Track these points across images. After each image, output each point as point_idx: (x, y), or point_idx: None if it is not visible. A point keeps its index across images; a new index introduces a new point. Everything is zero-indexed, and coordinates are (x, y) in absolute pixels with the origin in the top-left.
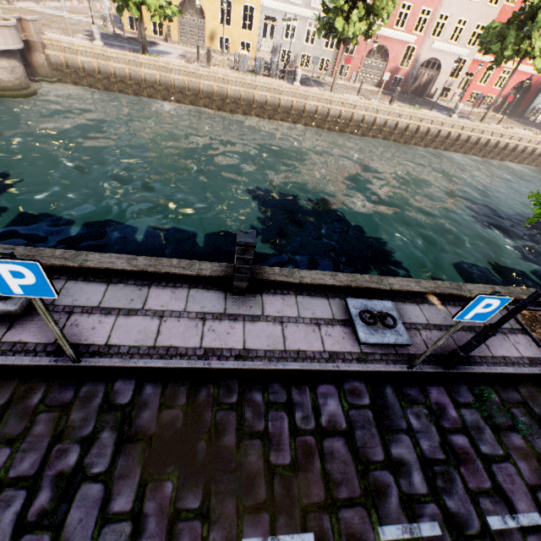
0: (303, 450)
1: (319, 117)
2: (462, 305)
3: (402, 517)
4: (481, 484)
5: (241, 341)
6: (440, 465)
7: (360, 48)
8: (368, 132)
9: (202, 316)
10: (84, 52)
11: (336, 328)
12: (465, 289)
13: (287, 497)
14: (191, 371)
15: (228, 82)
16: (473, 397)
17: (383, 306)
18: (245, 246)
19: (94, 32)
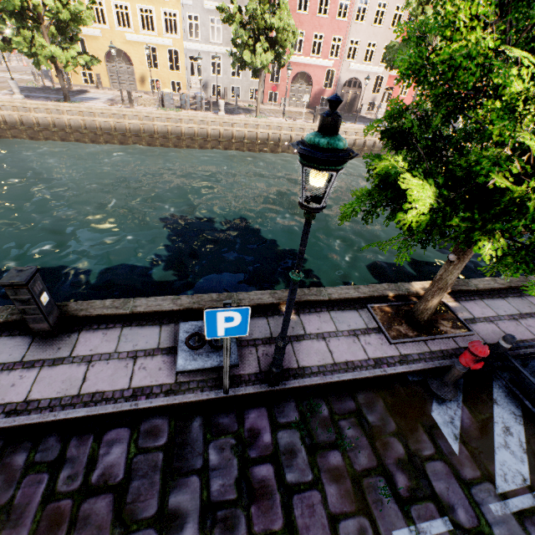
0: (49, 521)
1: (248, 141)
2: (319, 311)
3: None
4: (270, 525)
5: (25, 391)
6: (227, 508)
7: (284, 76)
8: None
9: None
10: (3, 106)
11: (155, 358)
12: (325, 293)
13: None
14: None
15: (153, 119)
16: (299, 415)
17: None
18: (13, 286)
19: (12, 87)
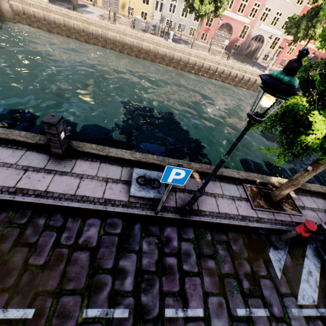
0: (56, 257)
1: (182, 63)
2: (214, 180)
3: (105, 304)
4: (172, 288)
5: (46, 186)
6: (150, 274)
7: (215, 23)
8: (213, 76)
9: (26, 168)
10: (35, 5)
11: (118, 185)
12: (219, 171)
13: (29, 285)
14: (2, 201)
15: (126, 35)
16: (194, 236)
17: (157, 175)
18: (49, 124)
19: None
